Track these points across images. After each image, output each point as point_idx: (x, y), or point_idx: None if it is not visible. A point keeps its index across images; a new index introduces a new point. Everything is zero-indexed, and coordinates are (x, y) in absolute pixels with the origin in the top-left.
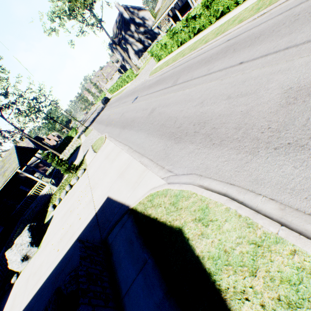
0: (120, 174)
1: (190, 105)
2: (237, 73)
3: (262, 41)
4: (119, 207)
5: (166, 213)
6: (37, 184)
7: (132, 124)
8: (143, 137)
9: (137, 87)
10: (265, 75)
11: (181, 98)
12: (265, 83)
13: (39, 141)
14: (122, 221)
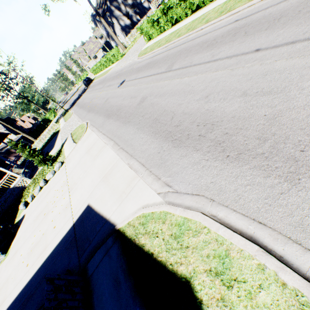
0: (104, 177)
1: (191, 98)
2: (254, 63)
3: (285, 24)
4: (102, 224)
5: (165, 249)
6: (6, 176)
7: (118, 113)
8: (132, 132)
9: (124, 69)
10: (296, 69)
11: (179, 88)
12: (296, 79)
13: (9, 124)
14: (105, 246)
